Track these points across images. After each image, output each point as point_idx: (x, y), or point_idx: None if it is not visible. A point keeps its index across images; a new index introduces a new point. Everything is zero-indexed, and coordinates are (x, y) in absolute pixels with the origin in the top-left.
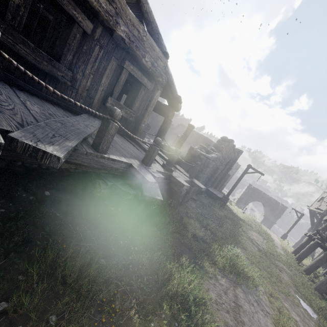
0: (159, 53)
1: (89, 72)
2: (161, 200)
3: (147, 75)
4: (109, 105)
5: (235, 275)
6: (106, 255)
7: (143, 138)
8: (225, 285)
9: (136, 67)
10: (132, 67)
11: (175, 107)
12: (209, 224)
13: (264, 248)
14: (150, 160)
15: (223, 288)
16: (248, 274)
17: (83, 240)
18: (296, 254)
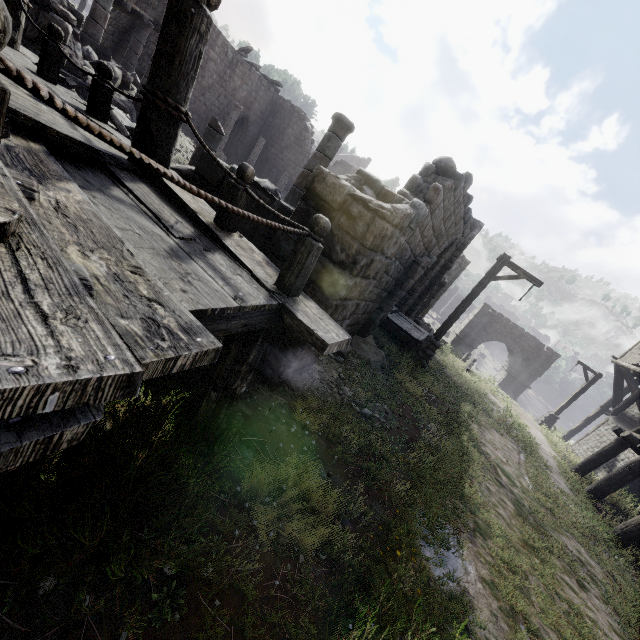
0: None
1: None
2: None
3: None
4: None
5: None
6: None
7: None
8: None
9: None
10: None
11: None
12: (373, 443)
13: (527, 491)
14: None
15: None
16: None
17: None
18: (585, 473)
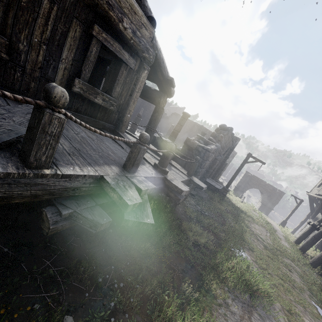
0: (143, 18)
1: (38, 40)
2: (151, 223)
3: (129, 49)
4: (78, 90)
5: (247, 294)
6: (76, 306)
7: (134, 129)
8: (239, 314)
9: (112, 36)
10: (104, 35)
11: (167, 92)
12: (211, 223)
13: (269, 243)
14: (134, 164)
15: (237, 321)
16: (263, 291)
17: (41, 287)
18: (299, 243)
